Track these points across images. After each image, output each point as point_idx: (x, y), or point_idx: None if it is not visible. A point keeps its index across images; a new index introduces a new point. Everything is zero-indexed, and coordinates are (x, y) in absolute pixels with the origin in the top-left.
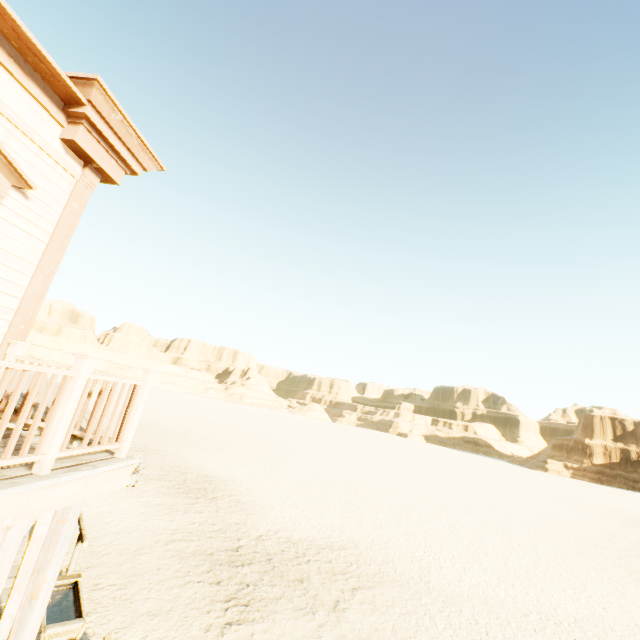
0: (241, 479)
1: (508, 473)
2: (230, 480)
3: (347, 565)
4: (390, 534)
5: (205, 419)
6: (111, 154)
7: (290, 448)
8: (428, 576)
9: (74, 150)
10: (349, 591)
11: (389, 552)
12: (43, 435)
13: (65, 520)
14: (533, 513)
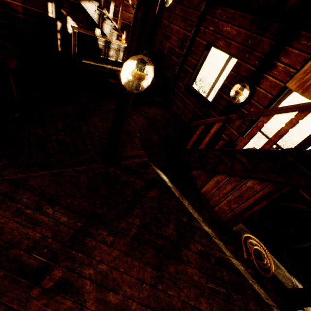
0: None
1: None
2: None
3: None
4: None
5: None
6: None
7: None
8: None
9: None
10: None
11: None
12: None
13: None
14: None
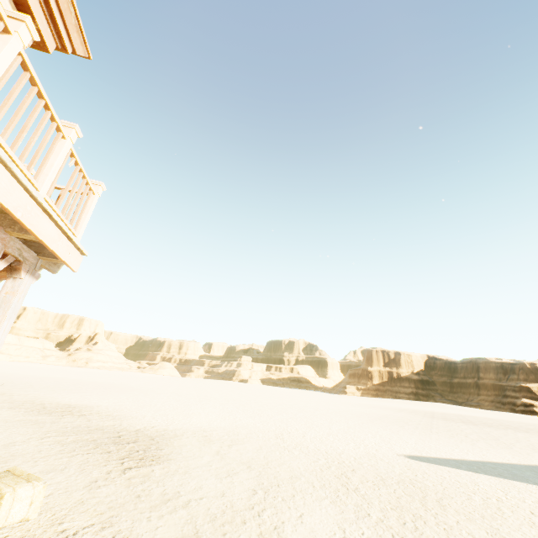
0: (106, 405)
1: (322, 396)
2: (95, 406)
3: (220, 436)
4: (249, 423)
5: (49, 376)
6: (49, 22)
7: (148, 390)
8: (282, 436)
9: (17, 2)
10: (226, 446)
11: (251, 429)
12: (40, 169)
13: (16, 291)
14: (342, 410)
